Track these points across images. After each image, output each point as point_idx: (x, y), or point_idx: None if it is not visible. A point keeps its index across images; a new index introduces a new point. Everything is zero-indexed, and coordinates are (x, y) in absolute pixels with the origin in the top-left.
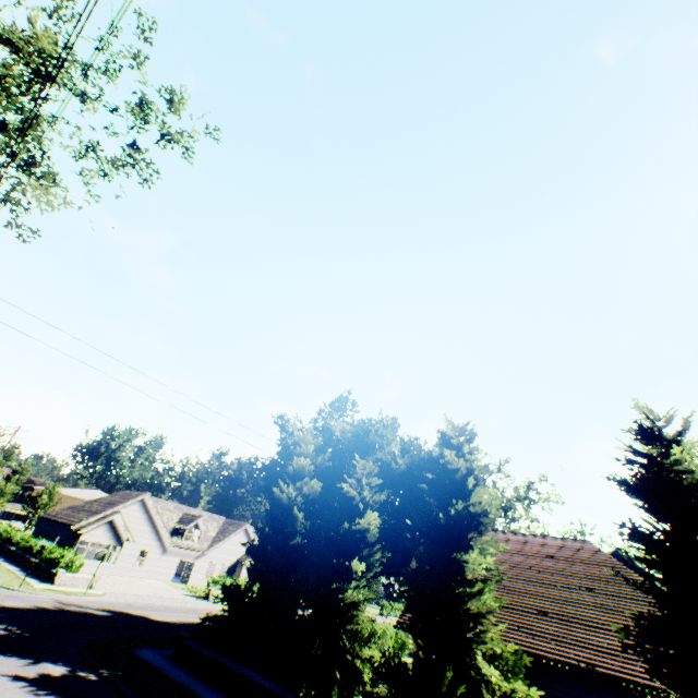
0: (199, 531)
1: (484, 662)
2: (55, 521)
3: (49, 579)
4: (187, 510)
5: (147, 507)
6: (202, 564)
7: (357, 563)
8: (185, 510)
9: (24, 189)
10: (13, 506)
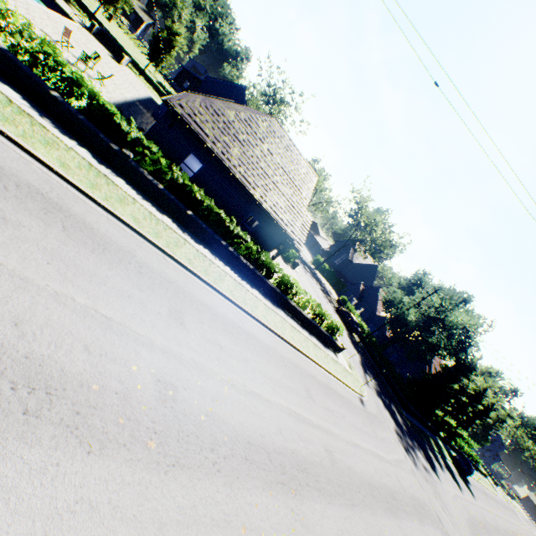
0: None
1: (453, 422)
2: (249, 196)
3: (333, 348)
4: None
5: None
6: None
7: (451, 400)
8: None
9: None
10: None
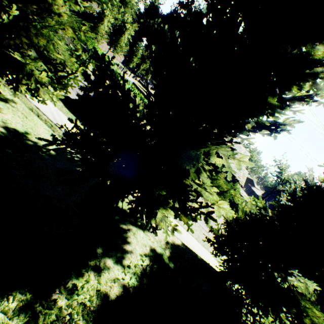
0: None
1: None
2: None
3: None
4: None
5: None
6: None
7: None
8: None
9: None
10: None
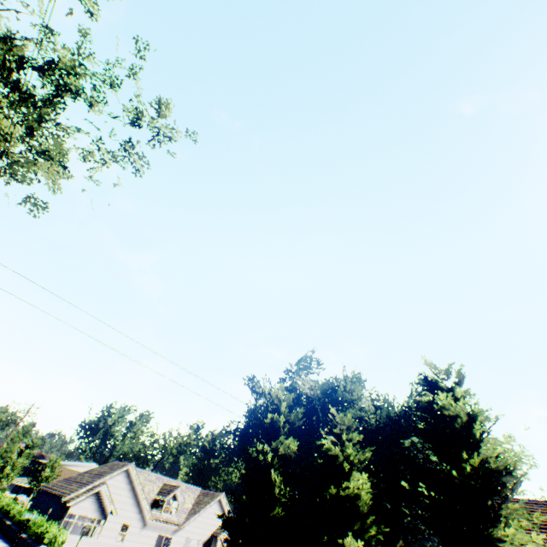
0: (176, 503)
1: None
2: (49, 493)
3: None
4: (166, 481)
5: (131, 478)
6: (178, 539)
7: (351, 541)
8: (165, 481)
9: (36, 169)
10: (22, 479)
